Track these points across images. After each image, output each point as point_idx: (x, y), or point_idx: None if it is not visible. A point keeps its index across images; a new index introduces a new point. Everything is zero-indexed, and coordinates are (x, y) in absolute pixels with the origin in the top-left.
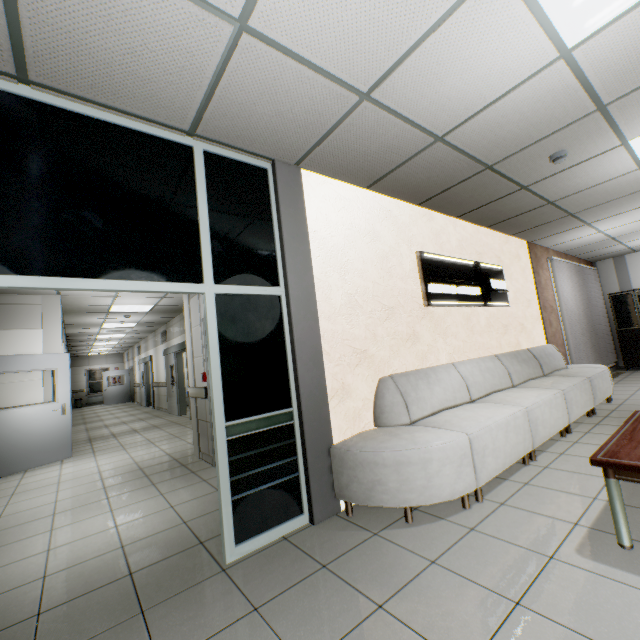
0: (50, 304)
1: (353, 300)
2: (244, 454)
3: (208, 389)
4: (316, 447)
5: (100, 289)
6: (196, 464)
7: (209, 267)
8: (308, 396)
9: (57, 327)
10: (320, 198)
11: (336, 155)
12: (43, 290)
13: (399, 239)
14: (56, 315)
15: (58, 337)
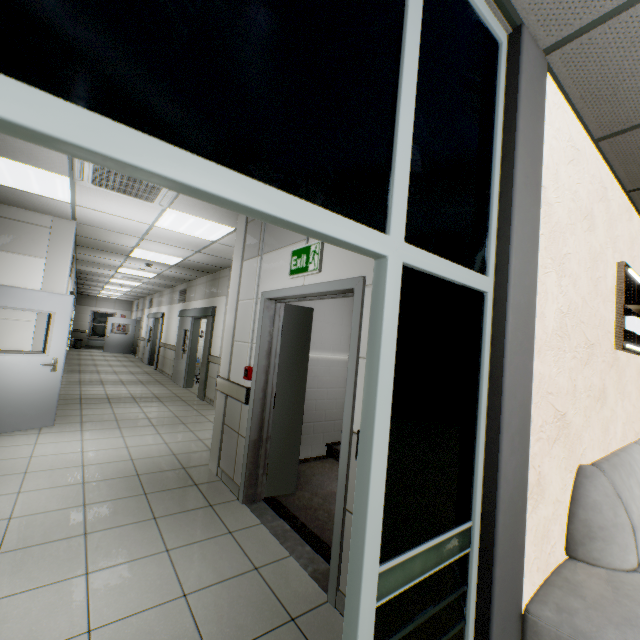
0: (61, 230)
1: (563, 323)
2: (395, 636)
3: (251, 392)
4: (504, 609)
5: (165, 175)
6: (213, 487)
7: (402, 200)
8: (507, 504)
9: (64, 261)
10: (553, 130)
11: (639, 42)
12: (55, 210)
13: (607, 236)
14: (66, 245)
15: (63, 273)
